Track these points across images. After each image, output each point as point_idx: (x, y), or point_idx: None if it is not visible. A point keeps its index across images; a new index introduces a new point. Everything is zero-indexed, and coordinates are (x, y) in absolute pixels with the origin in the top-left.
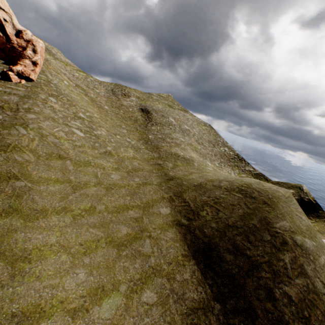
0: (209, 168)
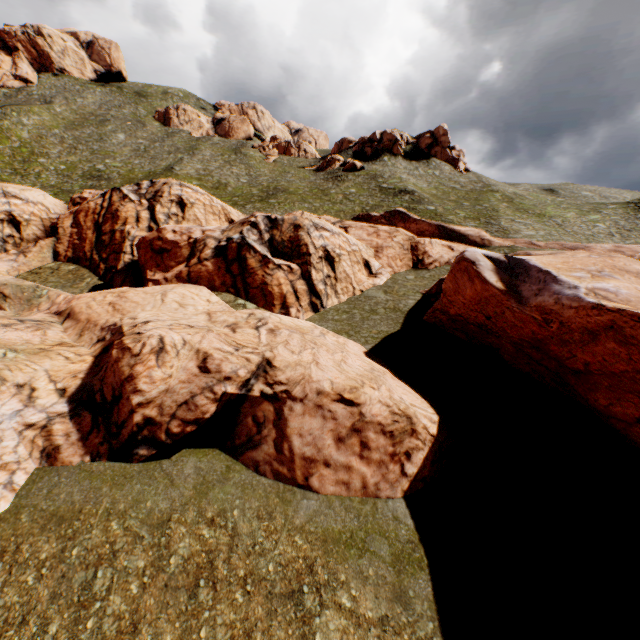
0: None
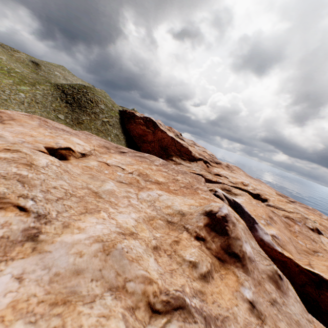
0: None
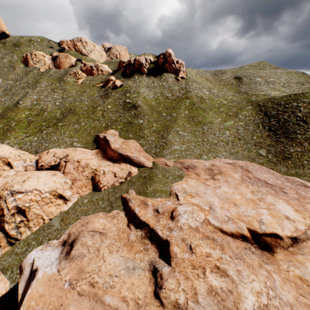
0: (283, 95)
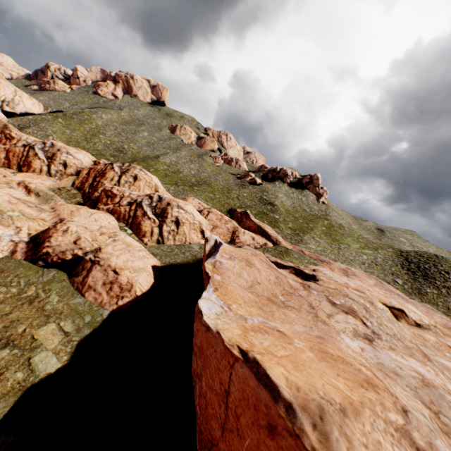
0: None
